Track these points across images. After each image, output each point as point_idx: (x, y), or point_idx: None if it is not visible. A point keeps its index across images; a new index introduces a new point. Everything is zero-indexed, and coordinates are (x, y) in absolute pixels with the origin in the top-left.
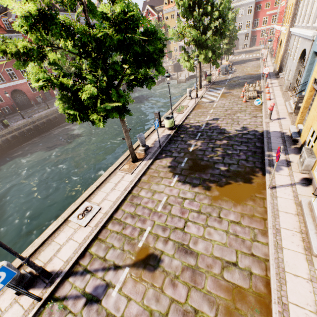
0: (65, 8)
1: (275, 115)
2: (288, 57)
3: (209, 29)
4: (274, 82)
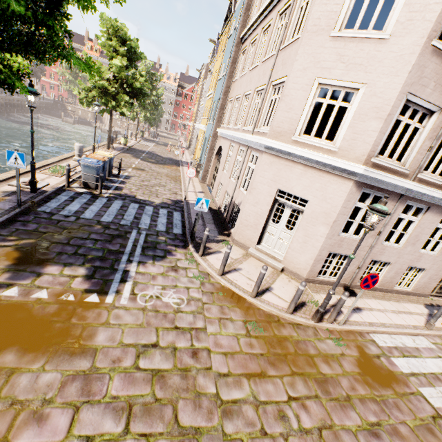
0: (110, 60)
1: (185, 158)
2: (193, 139)
3: (150, 99)
4: (186, 150)
